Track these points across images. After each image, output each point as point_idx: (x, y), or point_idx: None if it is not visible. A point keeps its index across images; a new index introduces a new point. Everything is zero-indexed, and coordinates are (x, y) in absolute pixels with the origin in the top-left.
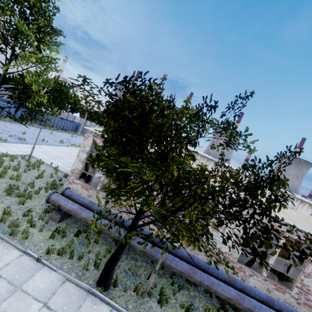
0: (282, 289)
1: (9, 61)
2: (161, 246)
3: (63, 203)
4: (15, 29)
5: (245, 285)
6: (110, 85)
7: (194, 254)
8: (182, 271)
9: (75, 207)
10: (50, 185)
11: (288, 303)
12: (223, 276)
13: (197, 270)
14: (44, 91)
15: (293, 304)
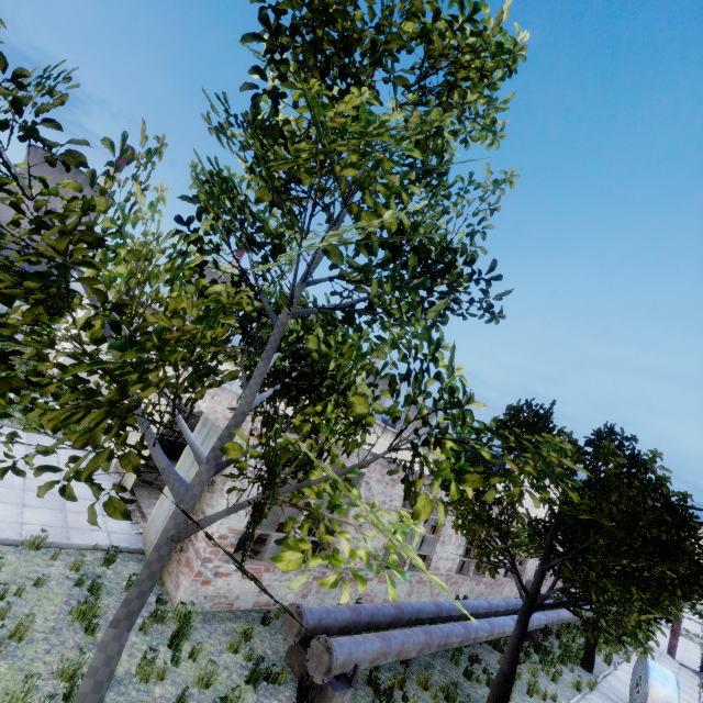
0: (480, 580)
1: (306, 285)
2: (445, 616)
3: (359, 654)
4: (400, 224)
5: (495, 602)
6: (630, 462)
7: (420, 594)
8: (488, 634)
9: (379, 645)
10: (180, 624)
11: (481, 593)
12: (486, 607)
13: (490, 620)
14: (359, 380)
15: (483, 592)
